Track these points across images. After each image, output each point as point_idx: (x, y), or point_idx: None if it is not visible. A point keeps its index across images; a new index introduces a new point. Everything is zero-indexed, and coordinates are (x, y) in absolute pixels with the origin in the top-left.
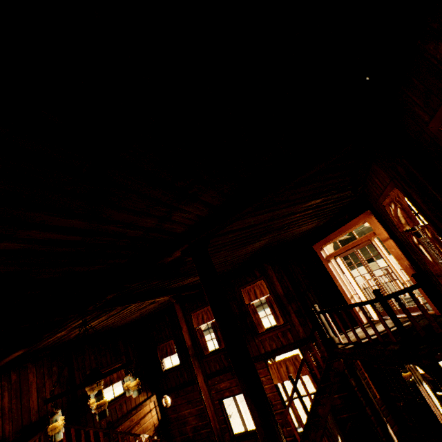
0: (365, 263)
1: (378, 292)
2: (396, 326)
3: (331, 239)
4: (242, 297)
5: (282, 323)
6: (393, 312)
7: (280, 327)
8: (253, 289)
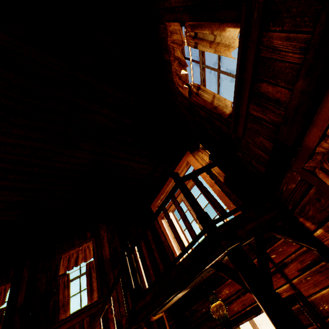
0: (191, 209)
1: (176, 174)
2: (193, 207)
3: (164, 191)
4: (59, 265)
5: (96, 300)
6: (190, 192)
7: (91, 307)
8: (77, 254)
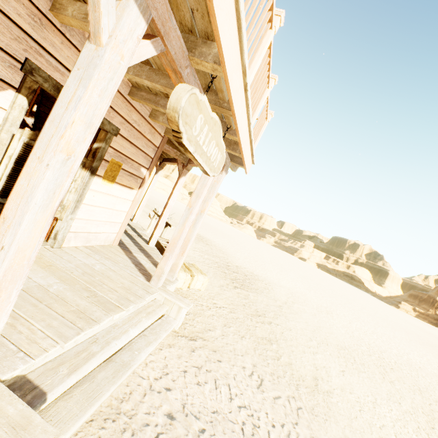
0: None
1: None
2: None
3: None
4: None
5: None
6: None
7: None
8: None
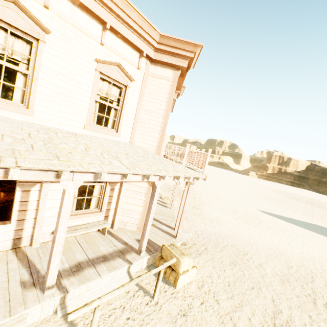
0: None
1: None
2: None
3: None
4: None
5: None
6: None
7: None
8: None
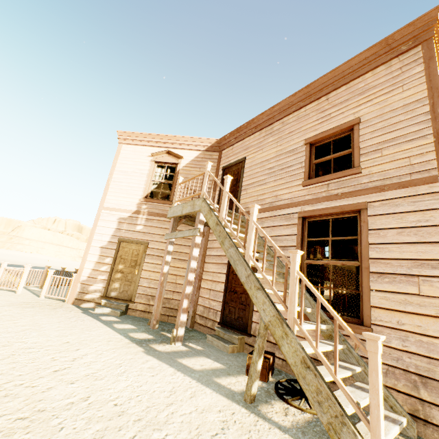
0: None
1: None
2: None
3: None
4: None
5: None
6: None
7: None
8: None
